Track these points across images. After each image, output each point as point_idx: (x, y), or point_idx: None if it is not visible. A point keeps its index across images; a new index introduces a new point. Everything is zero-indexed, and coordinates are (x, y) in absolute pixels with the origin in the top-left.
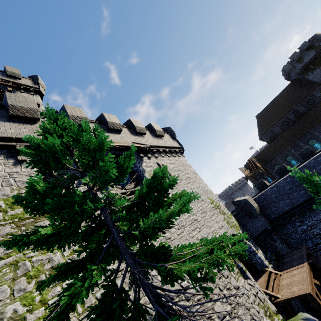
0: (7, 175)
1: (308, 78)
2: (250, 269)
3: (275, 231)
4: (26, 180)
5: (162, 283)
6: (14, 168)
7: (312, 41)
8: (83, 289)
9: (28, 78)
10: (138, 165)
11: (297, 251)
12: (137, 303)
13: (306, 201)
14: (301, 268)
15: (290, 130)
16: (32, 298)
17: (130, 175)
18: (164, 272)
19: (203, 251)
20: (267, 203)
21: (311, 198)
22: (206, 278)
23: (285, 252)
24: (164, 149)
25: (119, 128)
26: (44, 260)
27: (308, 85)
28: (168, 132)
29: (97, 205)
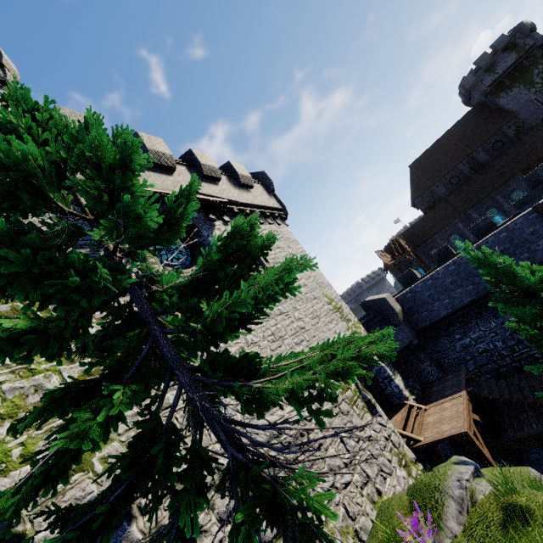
0: None
1: (499, 103)
2: (382, 402)
3: (423, 348)
4: None
5: (242, 413)
6: None
7: (514, 35)
8: (94, 425)
9: None
10: (206, 234)
11: (452, 376)
12: (197, 448)
13: (474, 302)
14: (456, 399)
15: (461, 192)
16: (6, 451)
17: (191, 252)
18: (247, 395)
19: (316, 358)
20: (416, 305)
21: (482, 297)
22: (320, 397)
23: (434, 377)
24: (253, 209)
25: (169, 164)
26: (26, 388)
27: (498, 115)
28: (260, 181)
29: (121, 280)
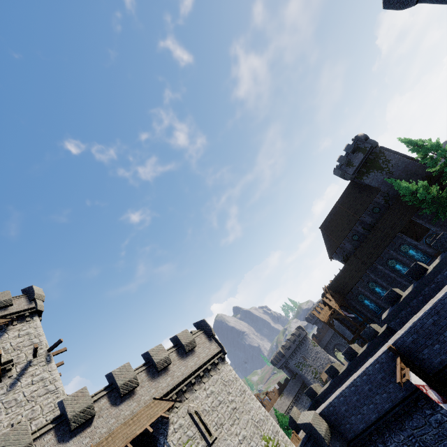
0: None
1: (364, 182)
2: None
3: None
4: None
5: None
6: None
7: (356, 143)
8: None
9: (21, 296)
10: (162, 442)
11: None
12: None
13: (379, 418)
14: None
15: (363, 248)
16: None
17: None
18: None
19: None
20: (339, 418)
21: (383, 415)
22: None
23: None
24: (198, 373)
25: (134, 386)
26: None
27: (367, 190)
28: (202, 329)
29: None
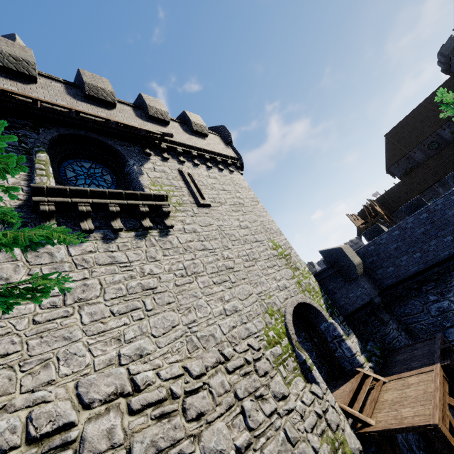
0: None
1: None
2: (330, 366)
3: (389, 308)
4: None
5: None
6: None
7: None
8: None
9: None
10: (132, 163)
11: (423, 344)
12: None
13: (453, 256)
14: (425, 374)
15: (441, 156)
16: None
17: (118, 181)
18: None
19: None
20: (379, 259)
21: None
22: None
23: (401, 344)
24: (202, 153)
25: (108, 99)
26: None
27: None
28: (219, 134)
29: None
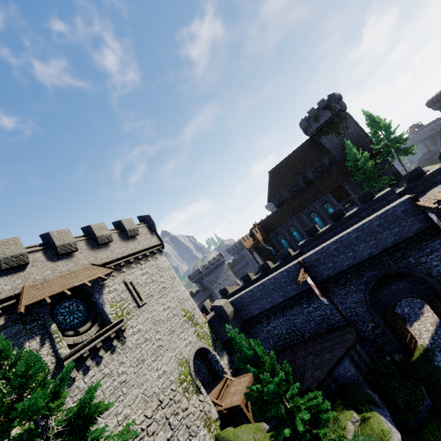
0: None
1: (321, 142)
2: (213, 375)
3: (247, 330)
4: None
5: None
6: None
7: (330, 100)
8: None
9: None
10: (97, 297)
11: None
12: None
13: (271, 307)
14: (247, 376)
15: (297, 198)
16: None
17: (88, 307)
18: None
19: None
20: (243, 306)
21: (275, 305)
22: None
23: None
24: (137, 256)
25: (73, 249)
26: None
27: (321, 149)
28: (146, 223)
29: (33, 439)
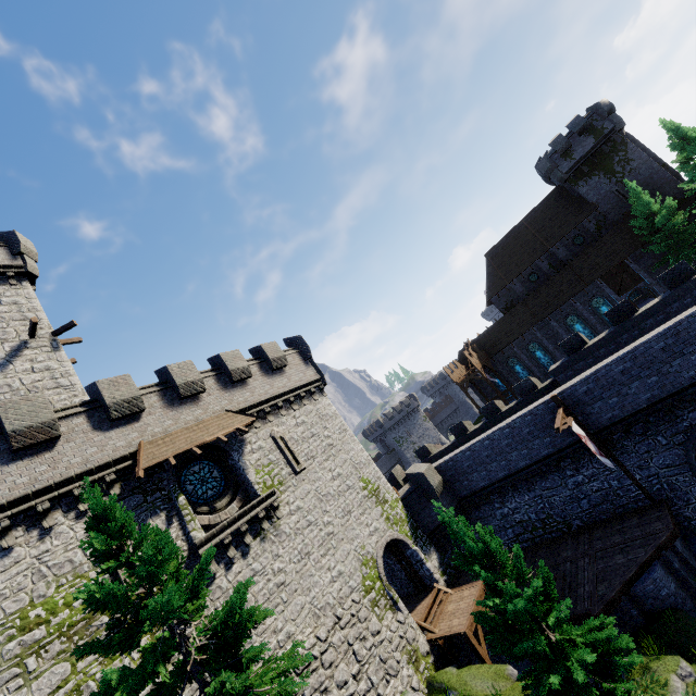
0: (35, 562)
1: (578, 192)
2: (416, 583)
3: (467, 513)
4: (63, 560)
5: None
6: (43, 545)
7: (591, 116)
8: None
9: None
10: (237, 458)
11: None
12: None
13: (507, 476)
14: (474, 588)
15: (539, 294)
16: None
17: (224, 473)
18: None
19: (274, 693)
20: (457, 474)
21: (514, 473)
22: None
23: None
24: (287, 397)
25: (199, 390)
26: None
27: (578, 205)
28: (297, 348)
29: (170, 652)
